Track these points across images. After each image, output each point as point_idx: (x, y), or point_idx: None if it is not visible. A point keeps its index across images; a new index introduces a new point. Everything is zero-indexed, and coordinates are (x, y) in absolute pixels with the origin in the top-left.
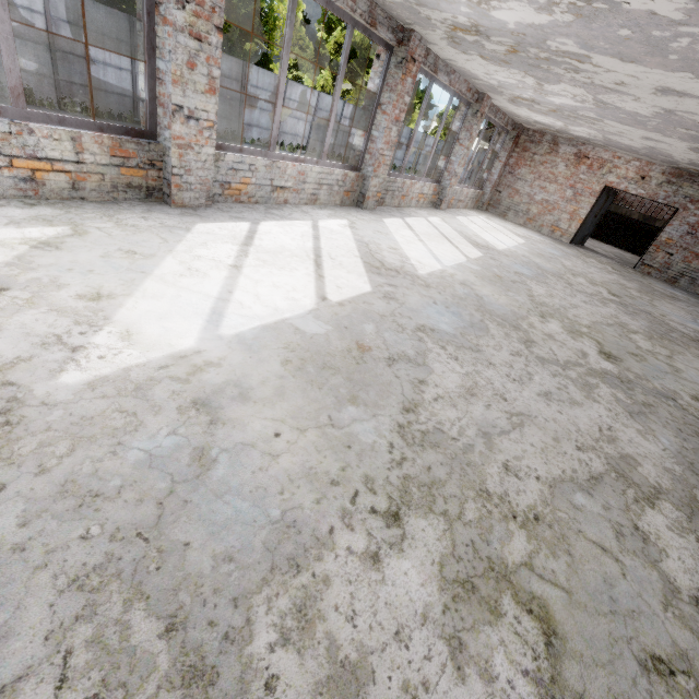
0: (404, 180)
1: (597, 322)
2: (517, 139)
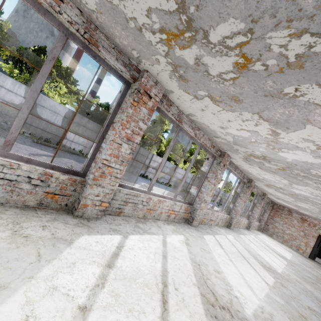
0: (240, 218)
1: None
2: (273, 206)
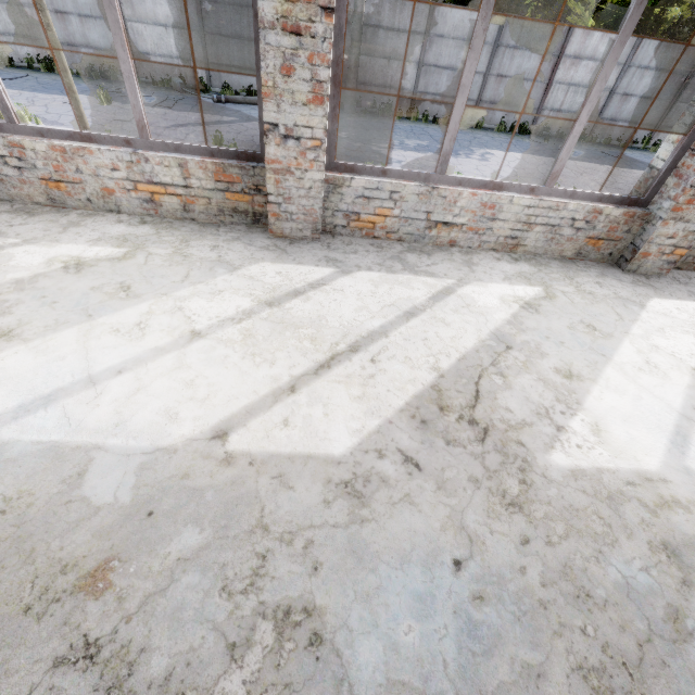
0: None
1: None
2: None
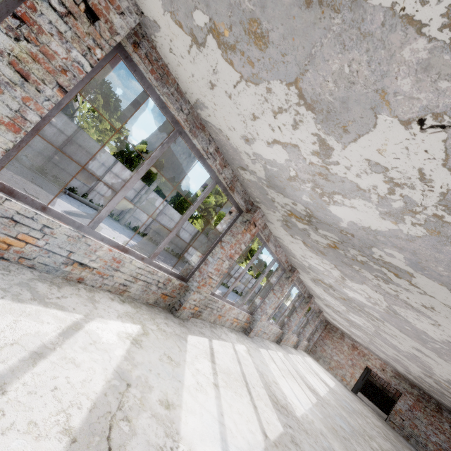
0: (291, 335)
1: (388, 450)
2: (326, 326)
